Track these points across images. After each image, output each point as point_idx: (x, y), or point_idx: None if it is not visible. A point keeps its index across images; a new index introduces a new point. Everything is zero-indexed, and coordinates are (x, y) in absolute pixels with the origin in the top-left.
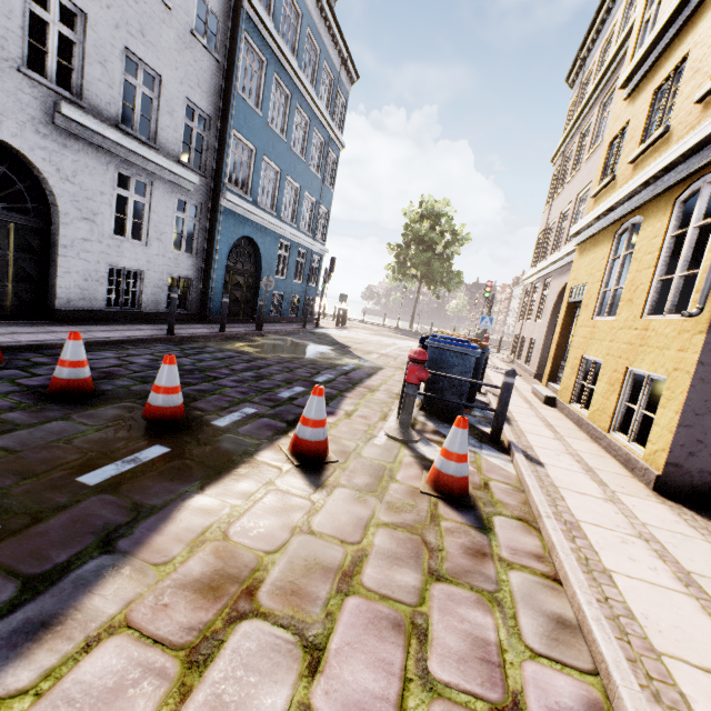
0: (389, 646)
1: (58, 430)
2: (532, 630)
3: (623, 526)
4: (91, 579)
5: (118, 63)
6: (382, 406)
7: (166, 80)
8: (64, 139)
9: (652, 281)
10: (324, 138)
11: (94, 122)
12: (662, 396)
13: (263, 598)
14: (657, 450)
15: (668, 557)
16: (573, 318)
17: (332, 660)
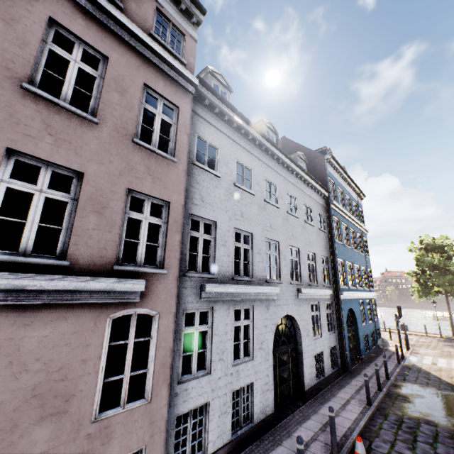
0: None
1: None
2: None
3: None
4: None
5: (306, 259)
6: None
7: (315, 253)
8: (299, 301)
9: None
10: (360, 233)
11: (307, 290)
12: None
13: None
14: None
15: None
16: None
17: None
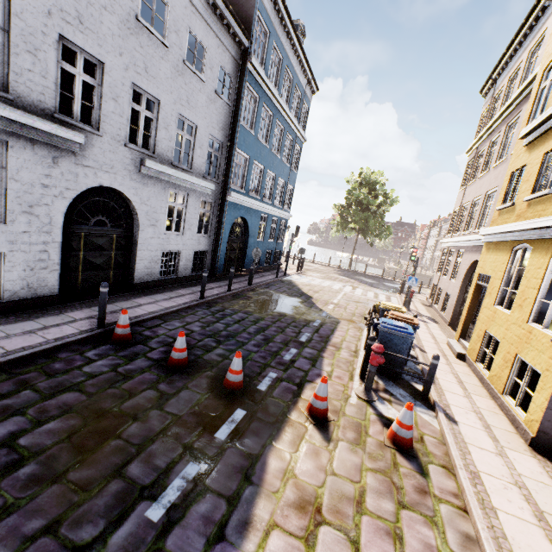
0: (386, 543)
1: (188, 398)
2: (453, 540)
3: (506, 475)
4: (251, 499)
5: (174, 125)
6: (348, 365)
7: (199, 127)
8: (144, 179)
9: (536, 299)
10: (293, 137)
11: (161, 166)
12: (538, 384)
13: (325, 514)
14: (532, 420)
15: (531, 500)
16: (480, 294)
17: (364, 549)
